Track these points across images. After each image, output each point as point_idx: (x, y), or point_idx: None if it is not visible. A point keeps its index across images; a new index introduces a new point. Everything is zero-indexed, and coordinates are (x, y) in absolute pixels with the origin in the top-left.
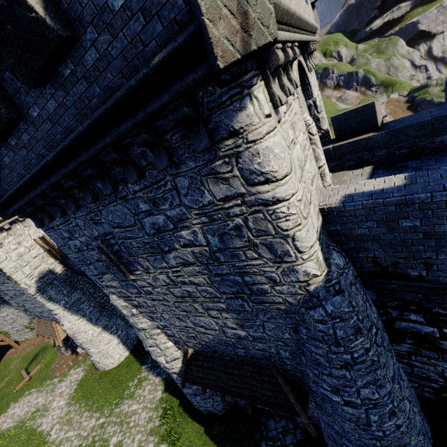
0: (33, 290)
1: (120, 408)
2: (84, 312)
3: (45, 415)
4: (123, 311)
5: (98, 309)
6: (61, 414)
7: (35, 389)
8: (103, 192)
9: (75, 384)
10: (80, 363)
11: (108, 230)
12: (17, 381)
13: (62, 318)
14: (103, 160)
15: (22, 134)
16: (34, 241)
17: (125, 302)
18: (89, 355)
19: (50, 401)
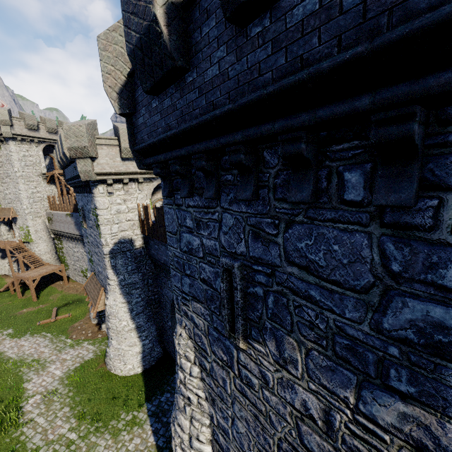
0: (107, 249)
1: (97, 438)
2: (131, 298)
3: (39, 372)
4: (182, 358)
5: (144, 304)
6: (49, 385)
7: (50, 335)
8: (343, 193)
9: (79, 361)
10: (96, 341)
11: (271, 259)
12: (46, 315)
13: (111, 292)
14: (451, 119)
15: (301, 1)
16: (137, 205)
17: (192, 349)
18: (107, 339)
19: (52, 360)
